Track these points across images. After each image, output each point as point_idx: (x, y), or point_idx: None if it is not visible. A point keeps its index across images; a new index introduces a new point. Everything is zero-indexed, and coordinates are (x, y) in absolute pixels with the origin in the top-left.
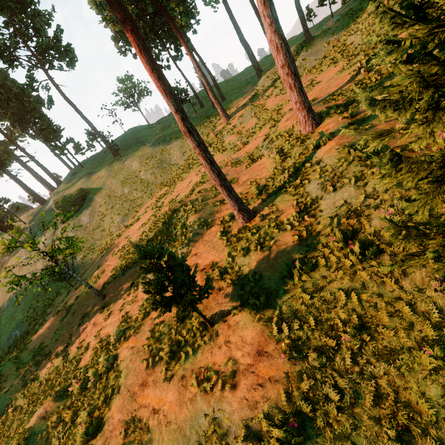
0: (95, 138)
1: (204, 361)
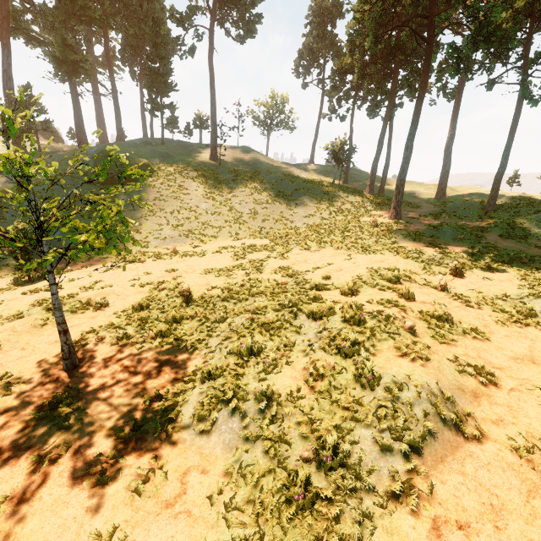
0: (201, 127)
1: None
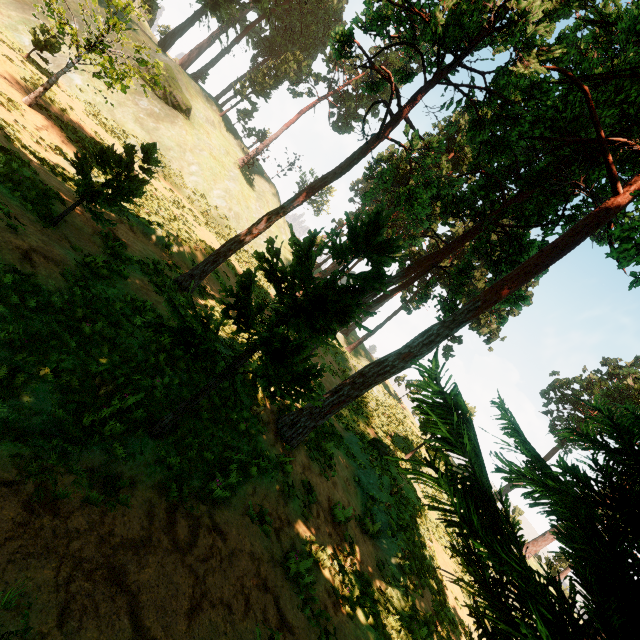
0: (260, 140)
1: (10, 205)
